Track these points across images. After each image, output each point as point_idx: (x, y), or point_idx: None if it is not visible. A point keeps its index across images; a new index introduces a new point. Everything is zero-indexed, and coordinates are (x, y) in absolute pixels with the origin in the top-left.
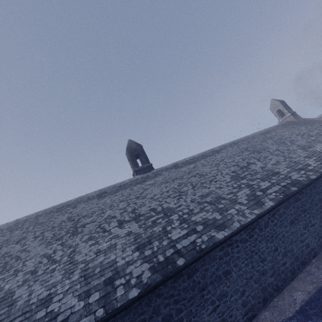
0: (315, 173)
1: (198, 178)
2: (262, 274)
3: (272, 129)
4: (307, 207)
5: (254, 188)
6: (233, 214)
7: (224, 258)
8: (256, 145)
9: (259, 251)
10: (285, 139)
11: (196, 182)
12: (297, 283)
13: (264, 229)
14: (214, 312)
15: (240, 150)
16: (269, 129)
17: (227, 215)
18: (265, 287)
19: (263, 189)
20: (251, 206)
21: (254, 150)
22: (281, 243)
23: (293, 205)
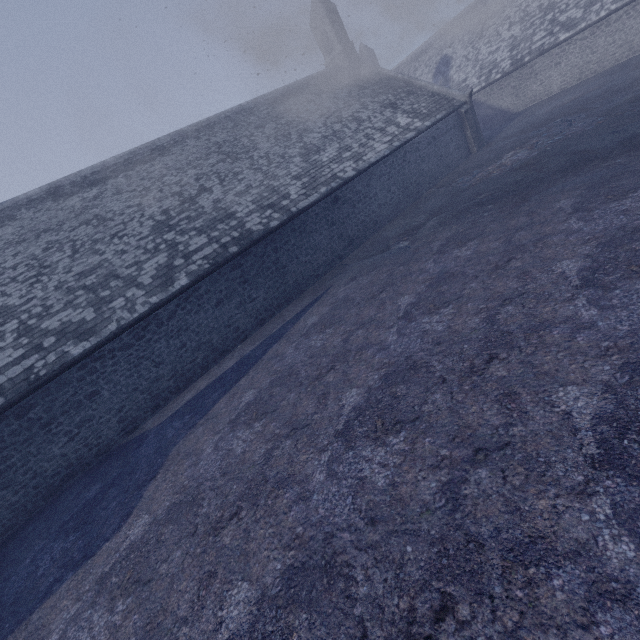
0: (283, 215)
1: (93, 230)
2: (156, 381)
3: (296, 89)
4: (251, 276)
5: (176, 252)
6: (117, 308)
7: (88, 378)
8: (242, 138)
9: (153, 354)
10: (296, 124)
11: (85, 241)
12: (202, 379)
13: (167, 323)
14: (70, 442)
15: (208, 149)
16: (292, 88)
17: (107, 310)
18: (158, 394)
19: (190, 254)
20: (154, 289)
21: (231, 153)
22: (194, 335)
23: (227, 276)
